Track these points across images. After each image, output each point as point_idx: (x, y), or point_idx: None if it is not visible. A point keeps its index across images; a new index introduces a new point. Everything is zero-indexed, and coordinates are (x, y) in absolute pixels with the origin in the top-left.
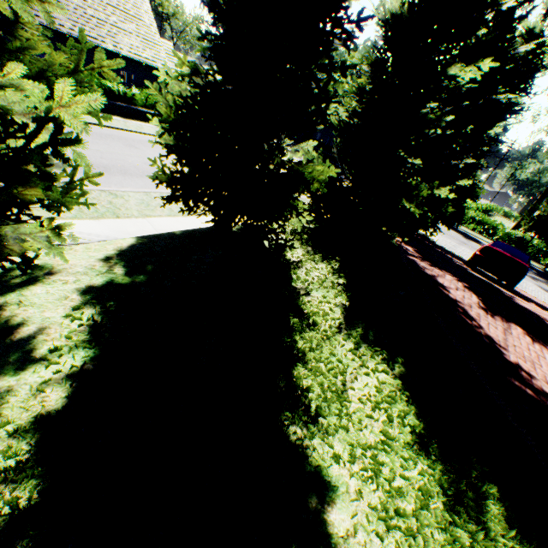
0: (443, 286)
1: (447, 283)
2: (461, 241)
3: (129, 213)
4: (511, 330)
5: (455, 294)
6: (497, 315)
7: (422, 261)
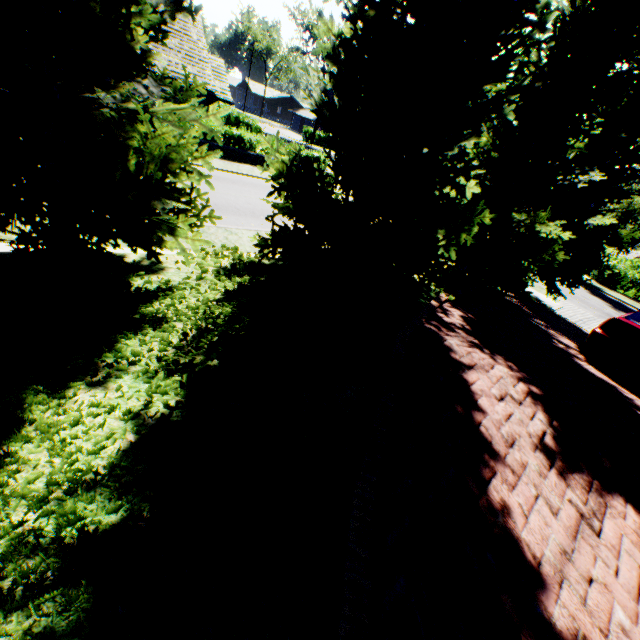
0: (469, 389)
1: (484, 384)
2: (605, 312)
3: (6, 236)
4: (606, 518)
5: (486, 411)
6: (583, 470)
7: (460, 336)
